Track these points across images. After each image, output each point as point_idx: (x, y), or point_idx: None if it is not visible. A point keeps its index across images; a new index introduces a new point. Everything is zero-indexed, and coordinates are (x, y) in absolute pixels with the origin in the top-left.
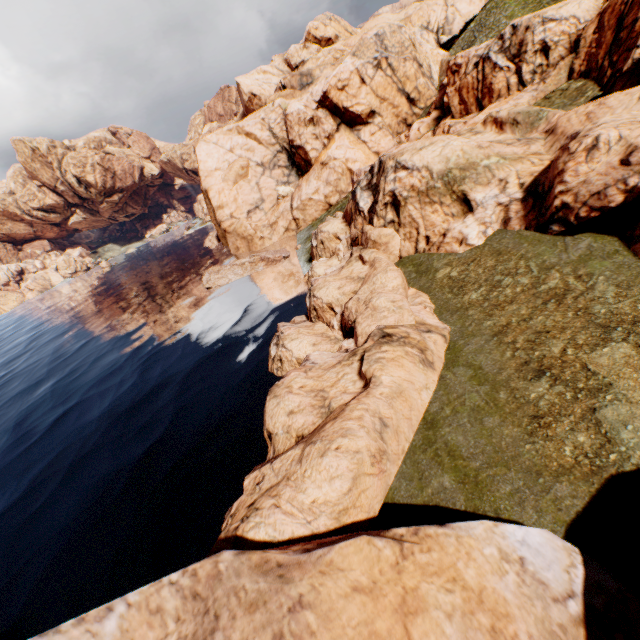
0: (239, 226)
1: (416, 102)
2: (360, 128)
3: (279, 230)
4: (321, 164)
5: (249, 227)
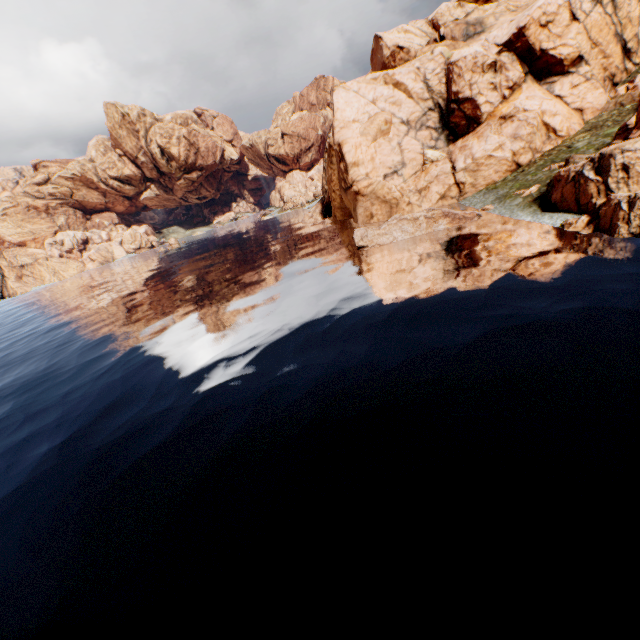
0: (380, 187)
1: (631, 54)
2: (555, 79)
3: (431, 197)
4: (500, 118)
5: (394, 189)
